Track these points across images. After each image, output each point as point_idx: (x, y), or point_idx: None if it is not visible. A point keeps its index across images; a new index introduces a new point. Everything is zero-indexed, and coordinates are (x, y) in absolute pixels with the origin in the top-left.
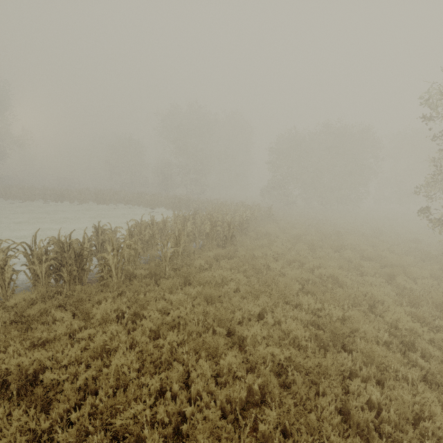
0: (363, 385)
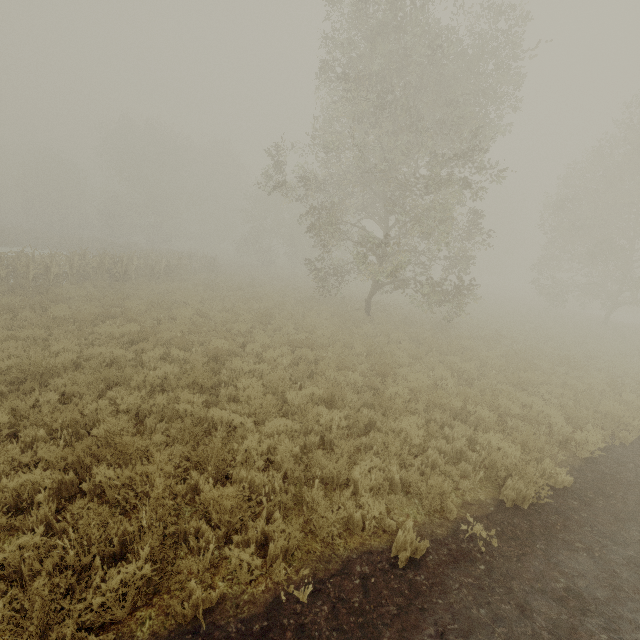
0: (106, 325)
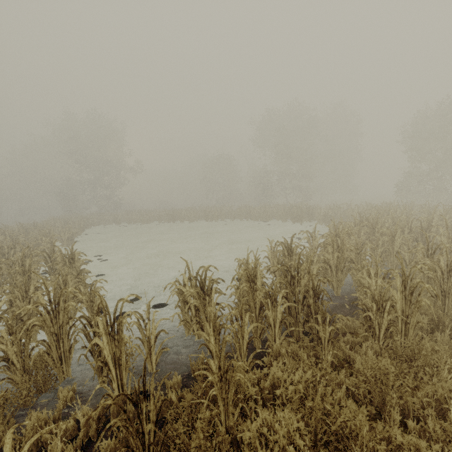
0: None
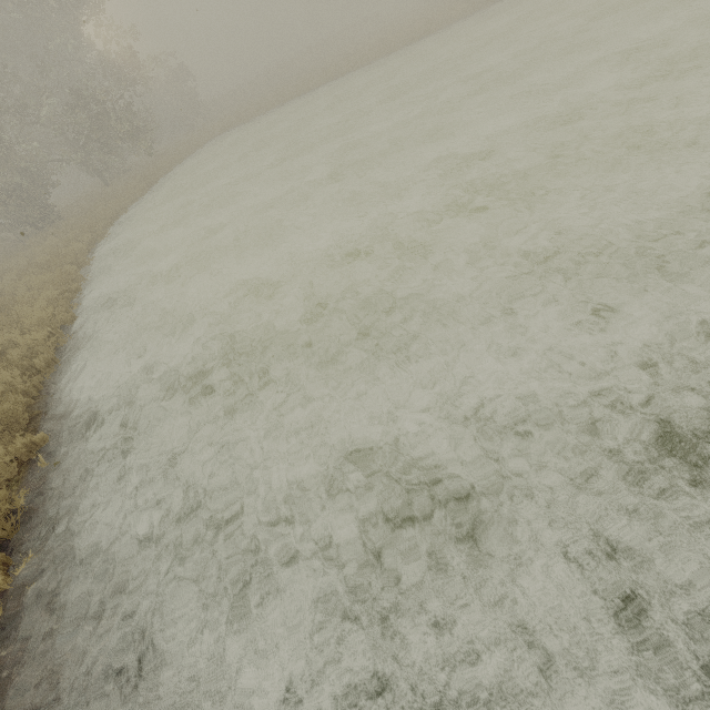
0: None
